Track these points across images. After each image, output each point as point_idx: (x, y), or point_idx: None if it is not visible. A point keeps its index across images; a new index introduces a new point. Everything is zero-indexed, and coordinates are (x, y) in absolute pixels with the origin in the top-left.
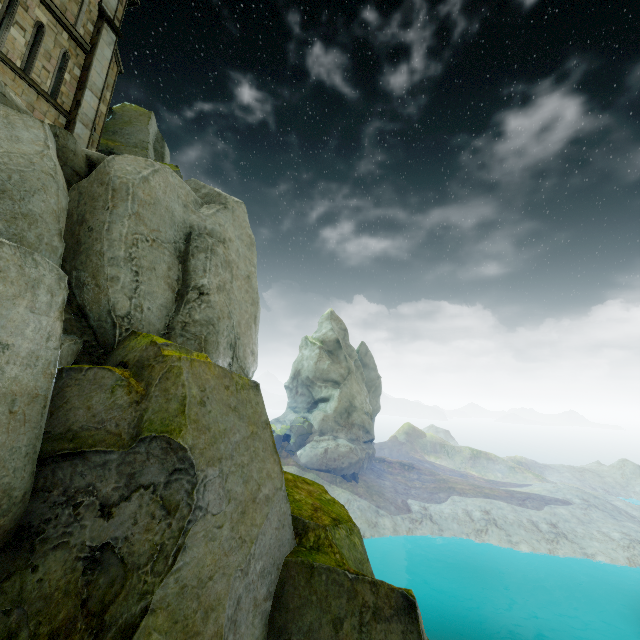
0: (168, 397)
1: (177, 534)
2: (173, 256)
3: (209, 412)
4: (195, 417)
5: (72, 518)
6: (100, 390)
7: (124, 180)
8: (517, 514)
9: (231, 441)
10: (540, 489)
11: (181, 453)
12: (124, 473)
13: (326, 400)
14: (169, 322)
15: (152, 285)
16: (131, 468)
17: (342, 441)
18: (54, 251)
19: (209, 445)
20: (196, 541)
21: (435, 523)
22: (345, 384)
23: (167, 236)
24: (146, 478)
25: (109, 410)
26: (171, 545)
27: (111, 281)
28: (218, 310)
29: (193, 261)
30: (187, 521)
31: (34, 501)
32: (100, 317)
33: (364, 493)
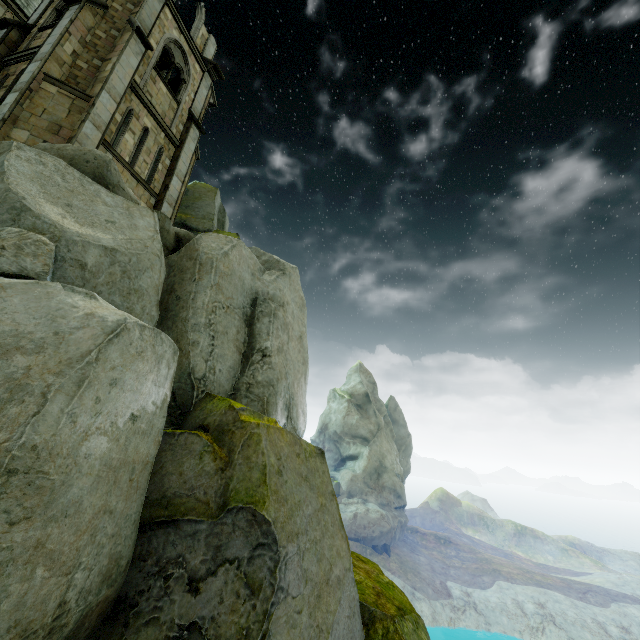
0: (250, 465)
1: (262, 618)
2: (241, 320)
3: (285, 482)
4: (275, 487)
5: (162, 591)
6: (190, 455)
7: (210, 256)
8: (578, 611)
9: (305, 514)
10: (602, 580)
11: (265, 526)
12: (211, 545)
13: (354, 458)
14: (235, 383)
15: (224, 348)
16: (218, 540)
17: (372, 505)
18: (151, 319)
19: (288, 518)
20: (279, 627)
21: (480, 614)
22: (374, 441)
23: (238, 302)
24: (231, 551)
25: (198, 477)
26: (256, 630)
27: (192, 345)
28: (277, 371)
29: (258, 325)
30: (270, 603)
31: (131, 570)
32: (180, 379)
33: (397, 569)
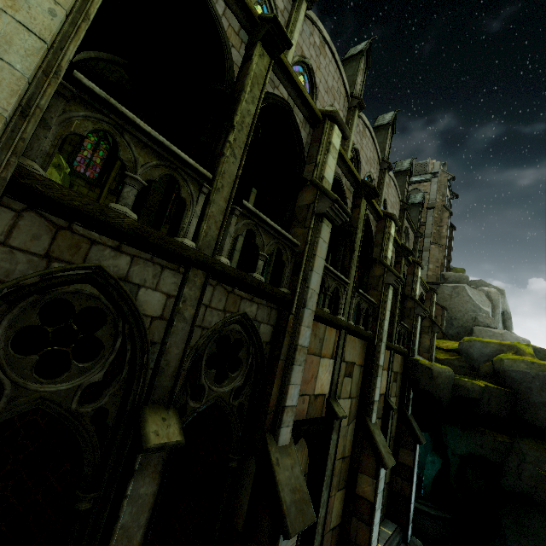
0: None
1: None
2: (501, 321)
3: None
4: None
5: None
6: None
7: (496, 302)
8: None
9: None
10: None
11: None
12: None
13: None
14: None
15: None
16: None
17: None
18: None
19: None
20: None
21: None
22: None
23: (500, 315)
24: None
25: None
26: None
27: None
28: None
29: (507, 323)
30: None
31: None
32: None
33: None
